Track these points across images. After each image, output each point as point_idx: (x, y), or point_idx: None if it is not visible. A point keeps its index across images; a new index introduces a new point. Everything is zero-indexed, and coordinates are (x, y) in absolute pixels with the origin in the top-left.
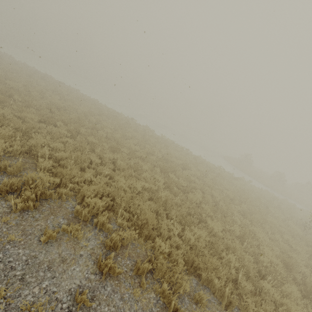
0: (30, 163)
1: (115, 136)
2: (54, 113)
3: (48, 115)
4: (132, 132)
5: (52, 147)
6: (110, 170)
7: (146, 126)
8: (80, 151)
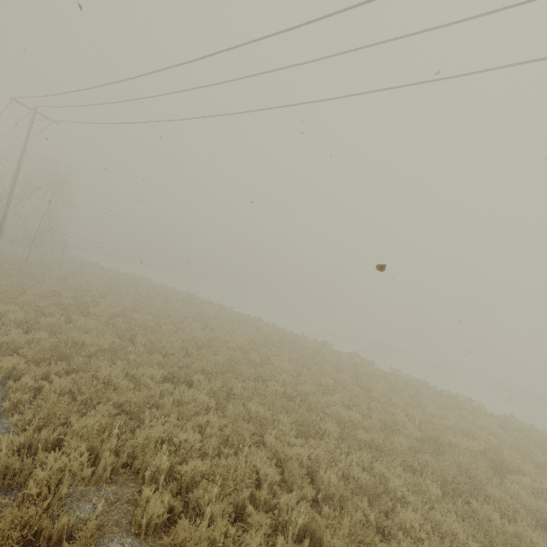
0: (124, 500)
1: (301, 390)
2: (191, 358)
3: (181, 363)
4: (332, 372)
5: (177, 444)
6: (308, 504)
7: (354, 355)
8: (233, 444)
